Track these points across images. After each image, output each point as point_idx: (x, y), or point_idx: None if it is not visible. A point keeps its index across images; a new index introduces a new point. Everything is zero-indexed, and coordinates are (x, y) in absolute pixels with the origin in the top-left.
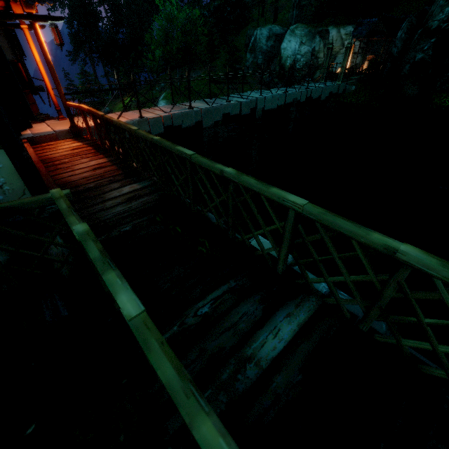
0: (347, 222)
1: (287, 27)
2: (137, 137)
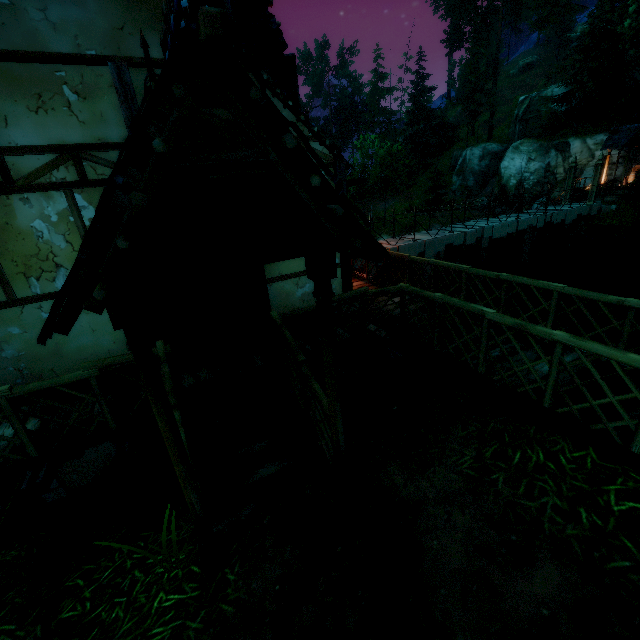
0: (594, 293)
1: (507, 143)
2: (407, 261)
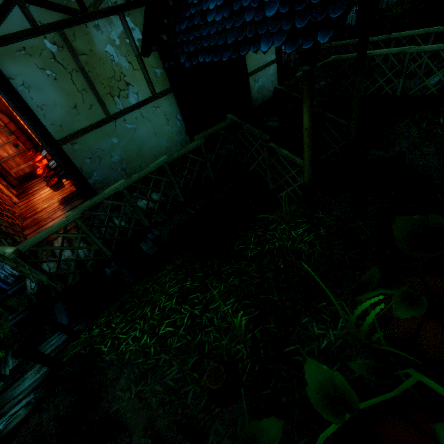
0: None
1: None
2: None
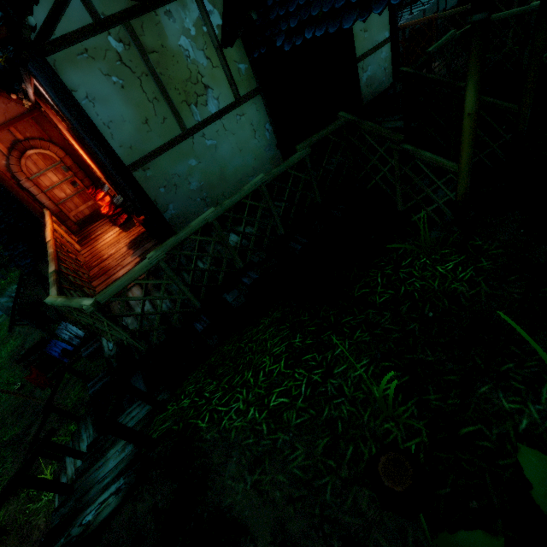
0: None
1: None
2: (435, 22)
